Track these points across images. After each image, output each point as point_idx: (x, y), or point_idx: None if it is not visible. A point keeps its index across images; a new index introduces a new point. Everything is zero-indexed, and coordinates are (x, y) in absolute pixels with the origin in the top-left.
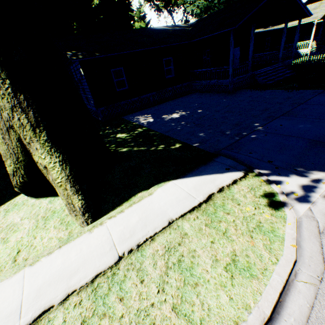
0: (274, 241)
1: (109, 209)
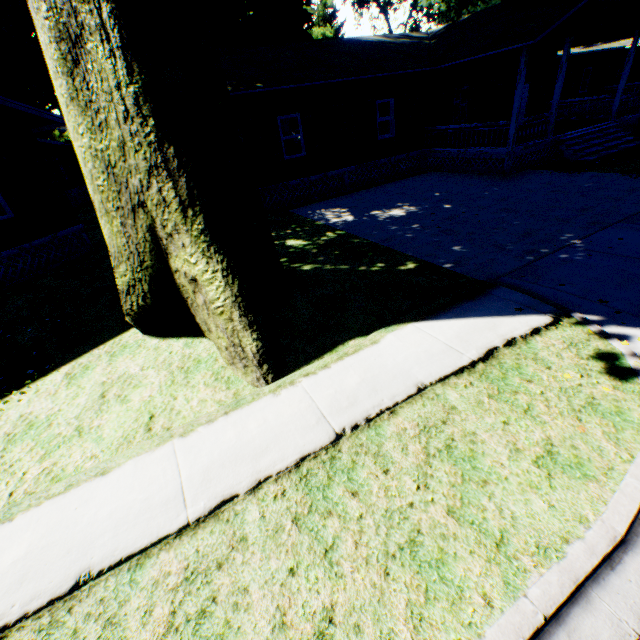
0: (623, 428)
1: (299, 363)
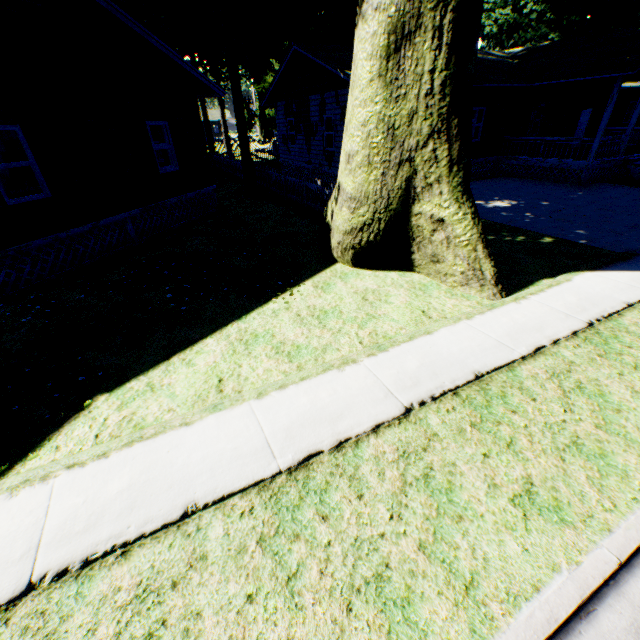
0: None
1: (512, 290)
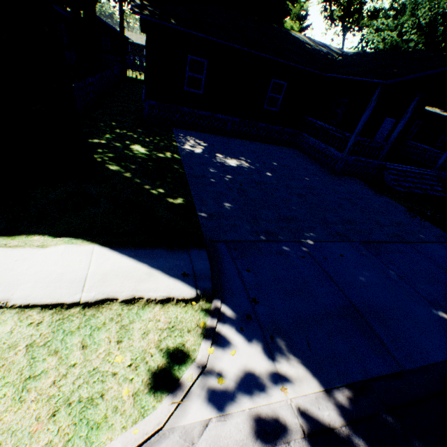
0: None
1: None
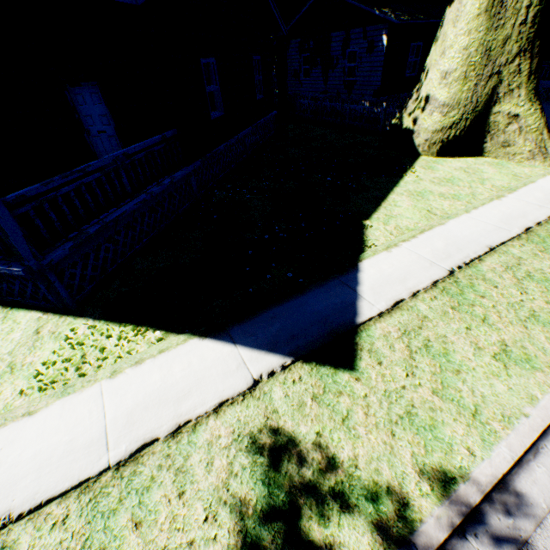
0: None
1: None
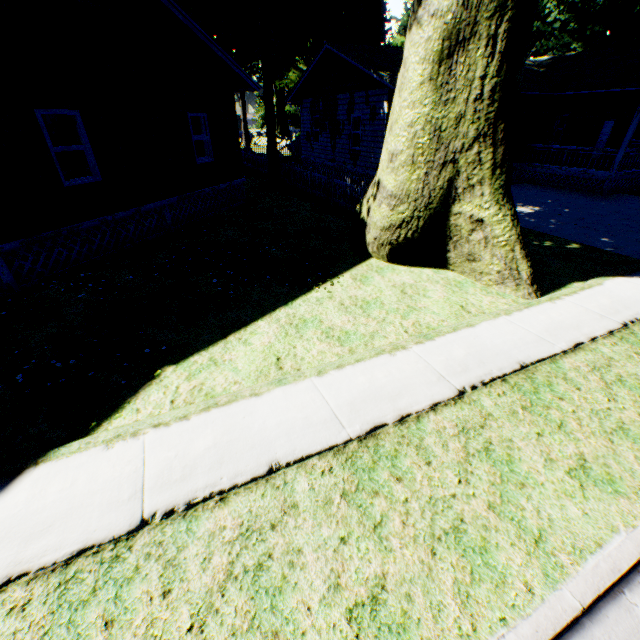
0: None
1: (545, 290)
